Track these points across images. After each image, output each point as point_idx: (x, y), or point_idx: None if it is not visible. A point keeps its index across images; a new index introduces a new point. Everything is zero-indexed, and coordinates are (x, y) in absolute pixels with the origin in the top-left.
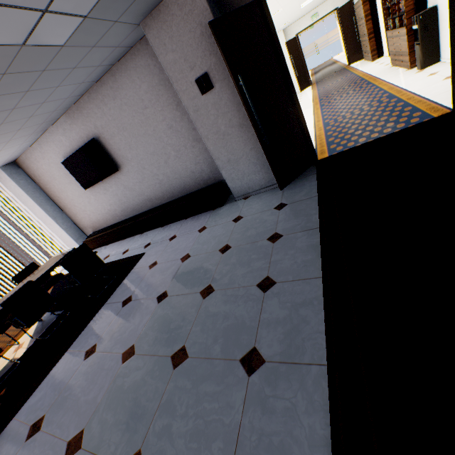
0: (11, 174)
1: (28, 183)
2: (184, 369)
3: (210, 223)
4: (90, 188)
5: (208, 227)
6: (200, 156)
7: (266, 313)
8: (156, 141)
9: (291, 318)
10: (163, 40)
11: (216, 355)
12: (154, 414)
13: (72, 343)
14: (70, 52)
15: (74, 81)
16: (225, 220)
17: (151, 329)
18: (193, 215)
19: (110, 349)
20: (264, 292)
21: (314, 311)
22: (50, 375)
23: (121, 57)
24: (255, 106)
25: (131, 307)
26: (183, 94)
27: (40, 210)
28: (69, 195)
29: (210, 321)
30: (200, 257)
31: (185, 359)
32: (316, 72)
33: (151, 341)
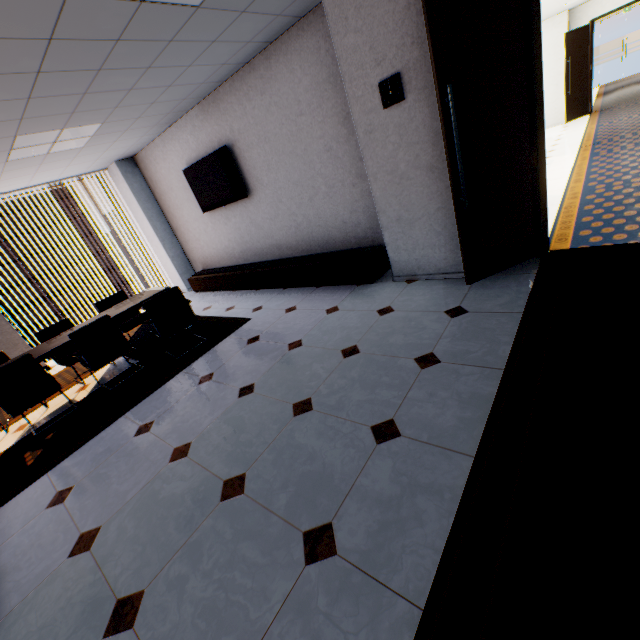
0: (125, 173)
1: (142, 189)
2: (232, 507)
3: (346, 304)
4: (210, 212)
5: (341, 309)
6: (360, 202)
7: (367, 479)
8: (304, 166)
9: (400, 504)
10: (346, 12)
11: (277, 509)
12: (176, 552)
13: (131, 408)
14: (209, 18)
15: (212, 60)
16: (368, 307)
17: (217, 431)
18: (329, 284)
19: (165, 436)
20: (377, 443)
21: (440, 508)
22: (97, 438)
23: (283, 31)
24: (463, 141)
25: (207, 389)
26: (355, 102)
27: (148, 225)
28: (184, 215)
29: (289, 454)
30: (313, 350)
31: (238, 494)
32: (608, 91)
33: (211, 448)
